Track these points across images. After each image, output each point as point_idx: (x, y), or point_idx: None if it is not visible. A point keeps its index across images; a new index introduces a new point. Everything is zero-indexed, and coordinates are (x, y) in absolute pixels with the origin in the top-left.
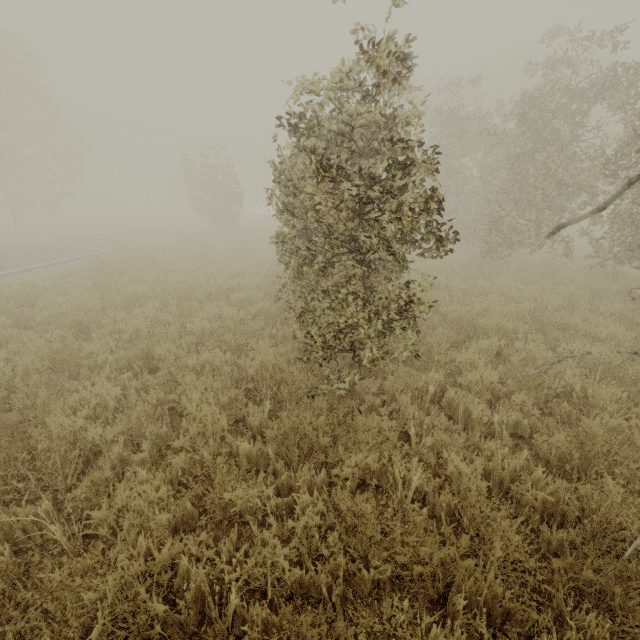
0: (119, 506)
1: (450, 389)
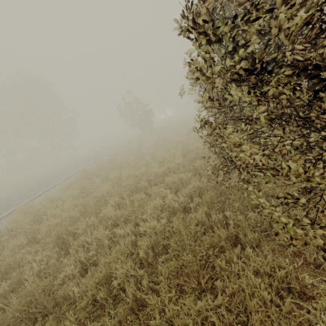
0: None
1: None
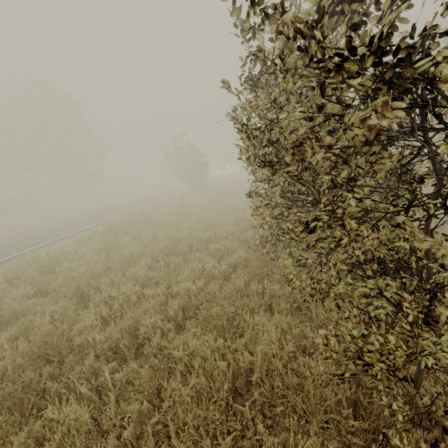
0: None
1: None
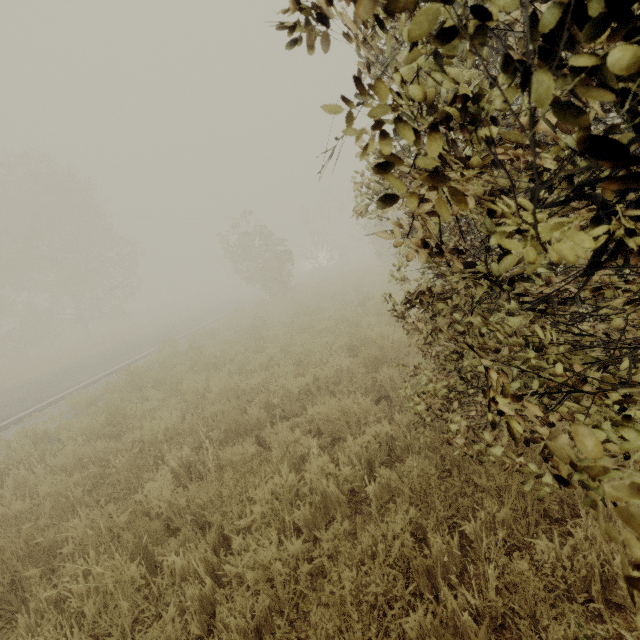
0: None
1: None
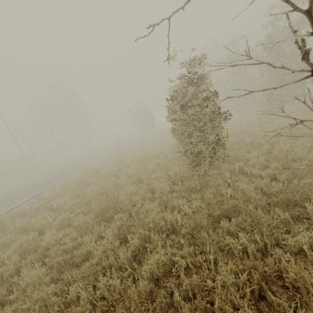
0: (146, 208)
1: (245, 167)
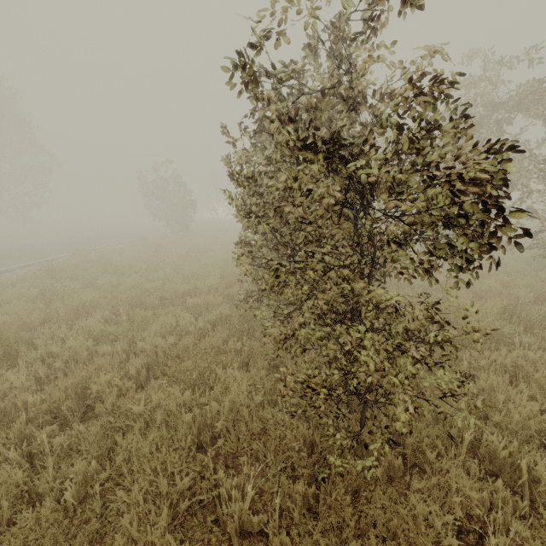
0: None
1: (488, 433)
